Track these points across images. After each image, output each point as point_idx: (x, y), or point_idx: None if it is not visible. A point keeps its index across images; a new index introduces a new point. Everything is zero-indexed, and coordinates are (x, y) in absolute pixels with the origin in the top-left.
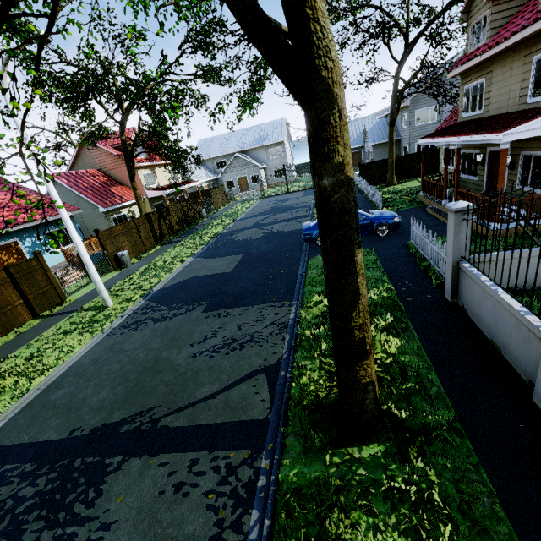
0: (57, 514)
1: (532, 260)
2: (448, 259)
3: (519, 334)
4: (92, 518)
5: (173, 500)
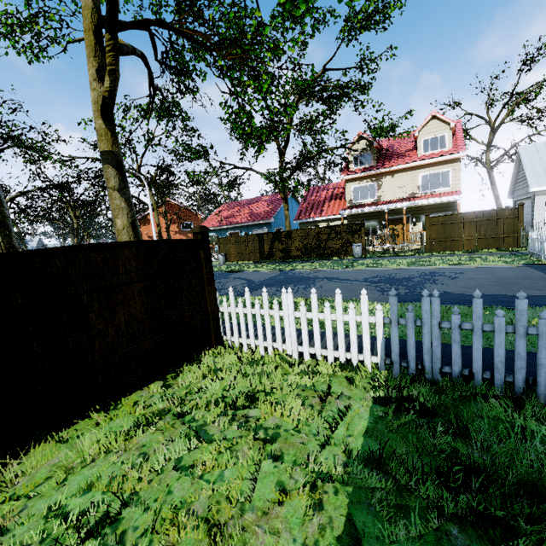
0: None
1: None
2: None
3: None
4: None
5: None
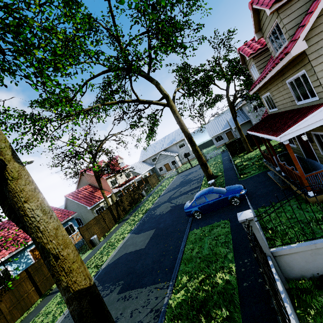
0: None
1: None
2: None
3: None
4: None
5: None
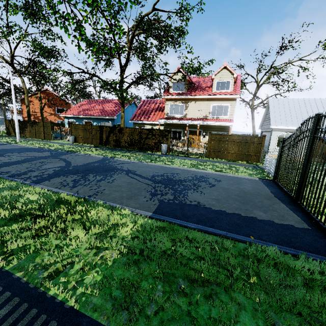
0: None
1: None
2: None
3: None
4: None
5: None
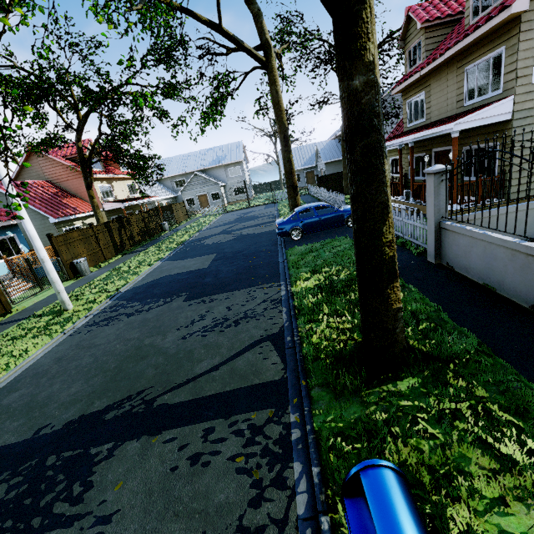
0: (28, 521)
1: (499, 218)
2: (429, 222)
3: (515, 264)
4: (82, 515)
5: (191, 473)
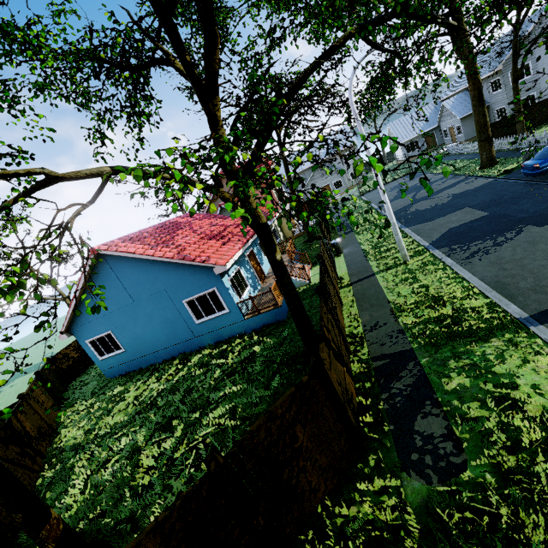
0: None
1: None
2: None
3: None
4: None
5: None
